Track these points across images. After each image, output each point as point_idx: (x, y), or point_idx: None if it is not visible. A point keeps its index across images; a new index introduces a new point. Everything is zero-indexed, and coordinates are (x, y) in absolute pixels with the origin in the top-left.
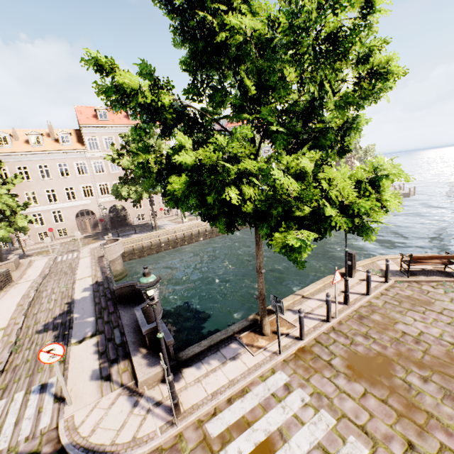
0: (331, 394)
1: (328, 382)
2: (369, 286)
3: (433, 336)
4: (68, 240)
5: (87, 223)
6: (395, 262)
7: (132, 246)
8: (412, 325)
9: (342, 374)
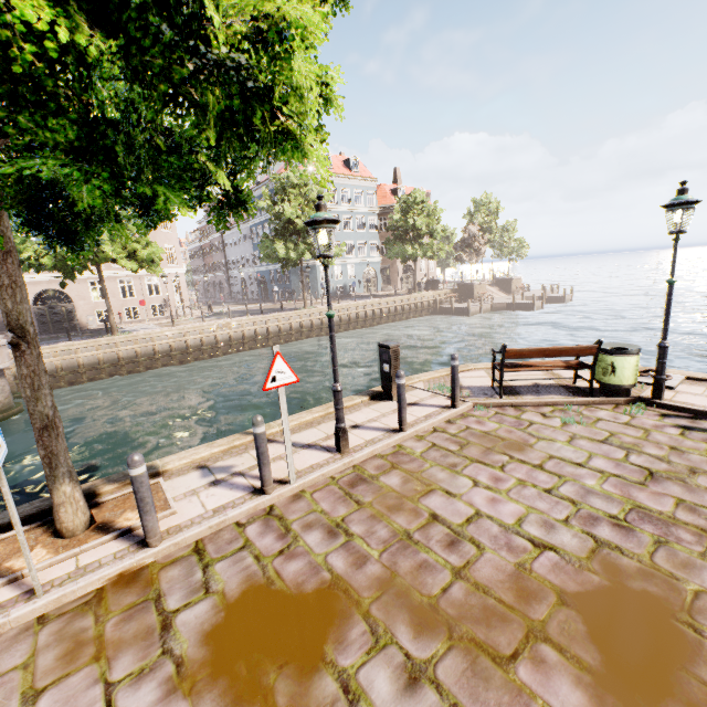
0: None
1: (92, 705)
2: (403, 410)
3: (501, 524)
4: None
5: None
6: (490, 374)
7: (54, 362)
8: (464, 496)
9: (168, 667)
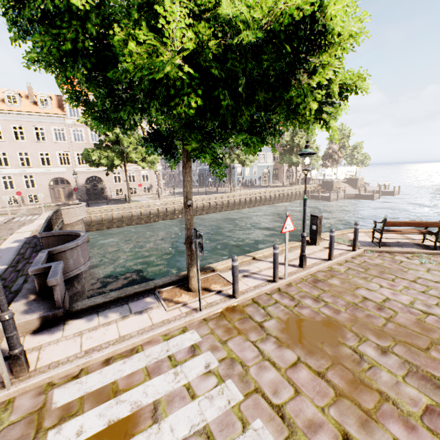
0: (249, 361)
1: (250, 346)
2: (332, 249)
3: (402, 303)
4: (37, 207)
5: (61, 191)
6: (368, 235)
7: (101, 216)
8: (377, 291)
9: (272, 338)
